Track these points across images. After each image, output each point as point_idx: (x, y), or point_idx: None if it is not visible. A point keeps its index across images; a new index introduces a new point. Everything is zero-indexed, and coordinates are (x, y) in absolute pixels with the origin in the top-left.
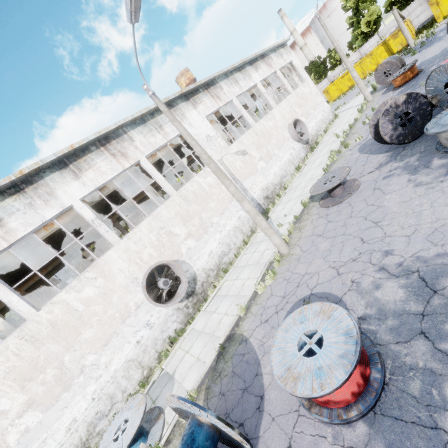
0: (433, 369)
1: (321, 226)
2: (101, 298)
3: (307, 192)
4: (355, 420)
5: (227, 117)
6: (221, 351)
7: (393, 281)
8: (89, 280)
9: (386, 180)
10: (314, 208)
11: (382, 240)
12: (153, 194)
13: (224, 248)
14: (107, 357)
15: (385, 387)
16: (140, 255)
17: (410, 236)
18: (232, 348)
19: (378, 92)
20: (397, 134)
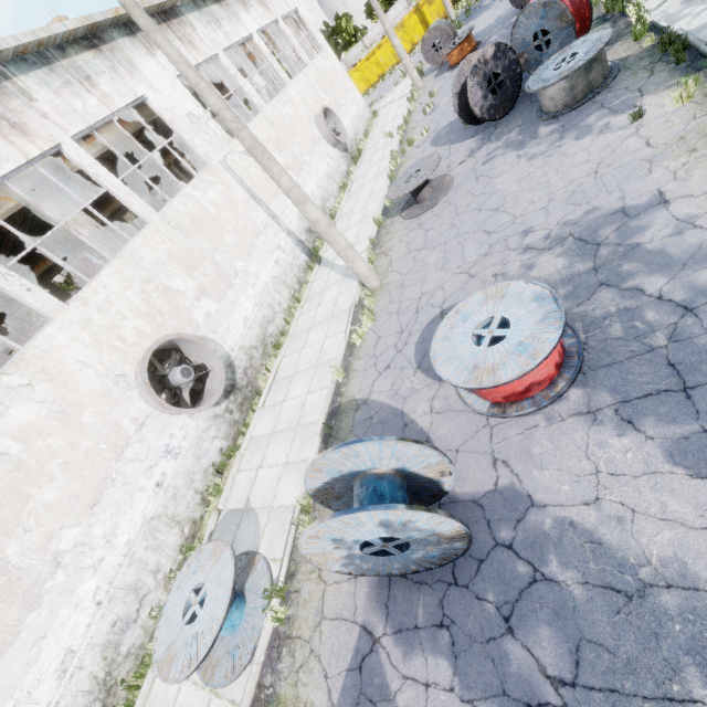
0: (628, 307)
1: (418, 239)
2: (57, 422)
3: (374, 211)
4: (566, 390)
5: None
6: (327, 434)
7: (547, 255)
8: (15, 391)
9: (488, 165)
10: (396, 224)
11: (513, 223)
12: (97, 231)
13: (265, 312)
14: (104, 525)
15: (584, 347)
16: (118, 333)
17: (546, 207)
18: (346, 421)
19: (428, 76)
20: (488, 105)
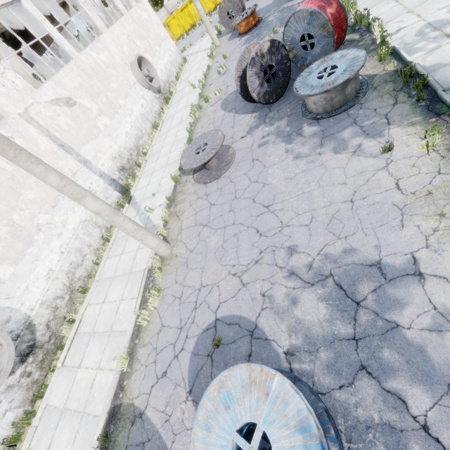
0: (391, 423)
1: (204, 211)
2: None
3: (175, 161)
4: None
5: (29, 37)
6: (105, 445)
7: (310, 292)
8: None
9: (262, 149)
10: (189, 185)
11: (281, 231)
12: None
13: (73, 258)
14: None
15: None
16: None
17: (309, 225)
18: (122, 436)
19: (224, 37)
20: (264, 91)
